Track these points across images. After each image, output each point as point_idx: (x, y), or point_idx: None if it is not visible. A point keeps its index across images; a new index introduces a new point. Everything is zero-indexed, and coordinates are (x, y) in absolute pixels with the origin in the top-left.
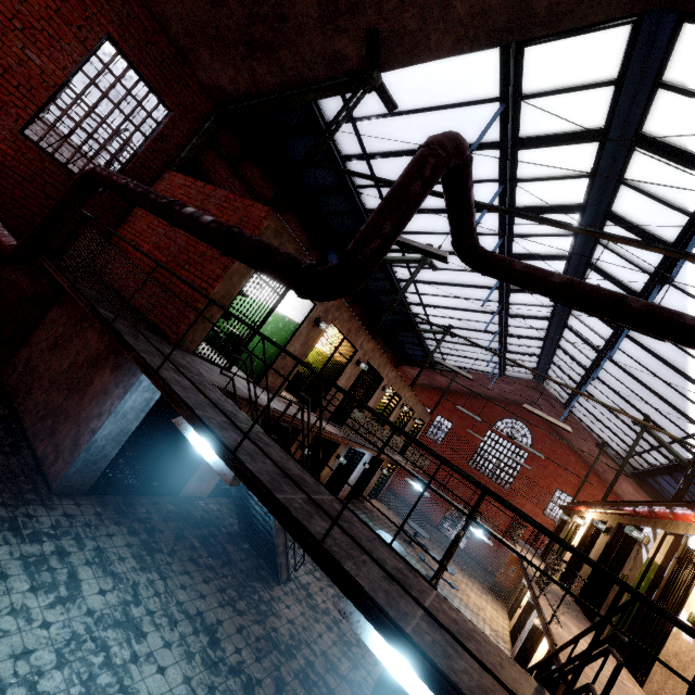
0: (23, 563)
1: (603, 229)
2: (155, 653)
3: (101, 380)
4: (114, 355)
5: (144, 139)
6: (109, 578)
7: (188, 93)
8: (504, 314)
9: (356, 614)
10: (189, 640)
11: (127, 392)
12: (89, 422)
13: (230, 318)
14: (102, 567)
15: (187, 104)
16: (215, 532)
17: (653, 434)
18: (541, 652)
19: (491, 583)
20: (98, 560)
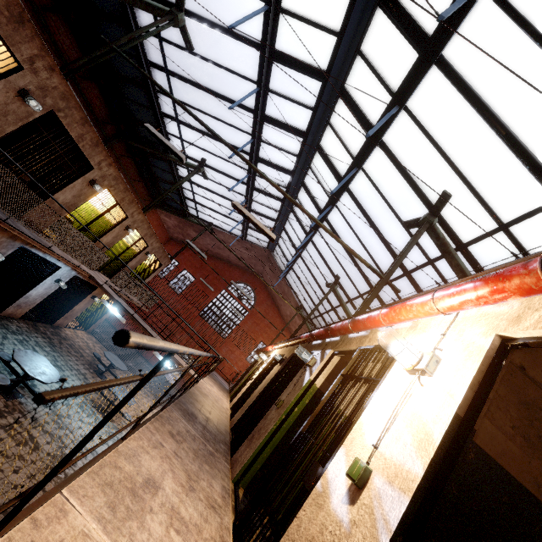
0: None
1: (369, 26)
2: None
3: None
4: None
5: None
6: None
7: None
8: (255, 155)
9: None
10: None
11: None
12: None
13: None
14: None
15: None
16: None
17: (337, 294)
18: None
19: None
20: None
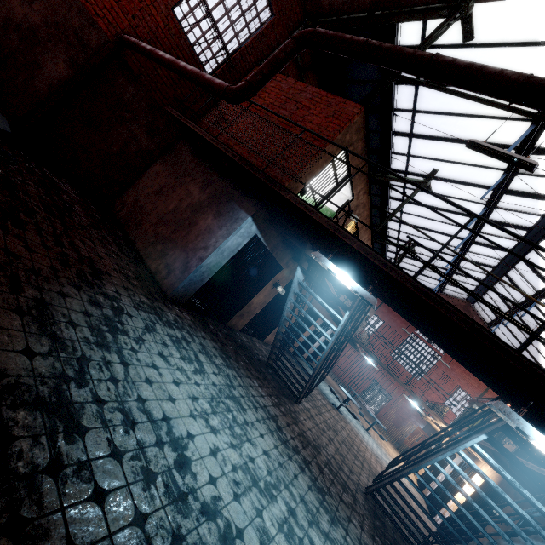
0: (170, 339)
1: None
2: (254, 423)
3: (205, 222)
4: (216, 205)
5: (249, 35)
6: (214, 365)
7: (289, 1)
8: (470, 240)
9: (514, 414)
10: (267, 421)
11: (230, 234)
12: (196, 252)
13: (305, 193)
14: (208, 357)
15: (286, 11)
16: (252, 356)
17: None
18: (461, 496)
19: (395, 445)
20: (204, 352)
